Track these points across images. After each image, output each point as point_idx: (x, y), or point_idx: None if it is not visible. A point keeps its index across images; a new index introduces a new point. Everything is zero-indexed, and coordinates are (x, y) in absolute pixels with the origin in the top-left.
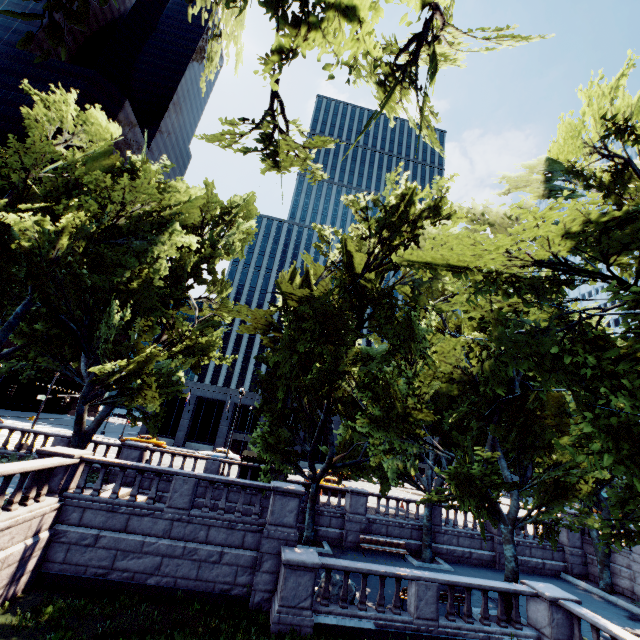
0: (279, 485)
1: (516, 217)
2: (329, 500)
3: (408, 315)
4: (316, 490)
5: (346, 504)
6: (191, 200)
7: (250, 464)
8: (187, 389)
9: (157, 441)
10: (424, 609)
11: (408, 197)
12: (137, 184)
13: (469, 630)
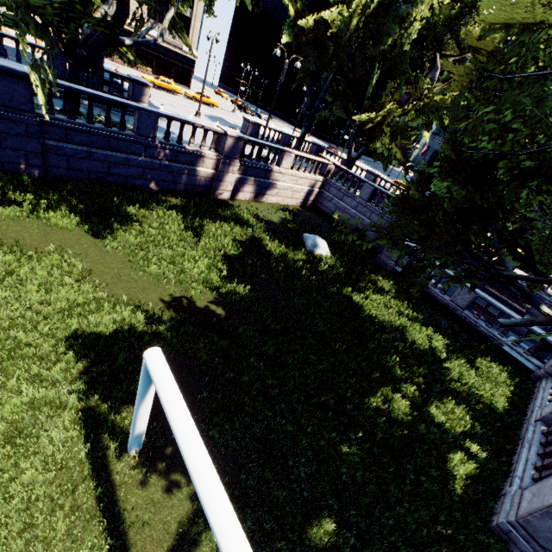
0: None
1: None
2: None
3: None
4: None
5: None
6: None
7: None
8: None
9: None
10: (458, 300)
11: None
12: None
13: (482, 327)
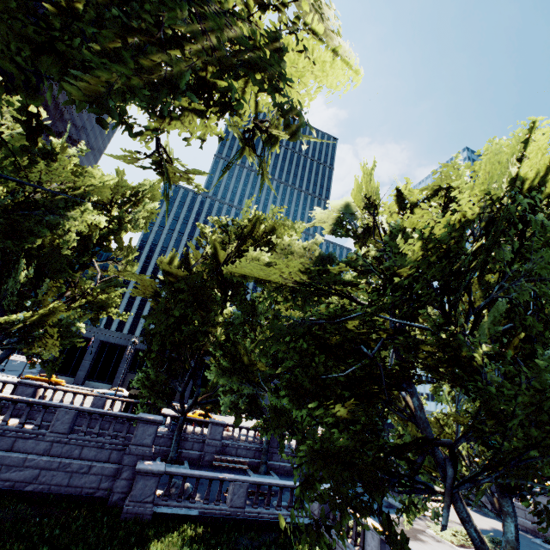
0: (143, 416)
1: (308, 247)
2: (194, 429)
3: (254, 296)
4: (183, 421)
5: (208, 432)
6: (102, 185)
7: (132, 400)
8: (92, 334)
9: (56, 379)
10: (236, 501)
11: (254, 218)
12: (53, 171)
13: (266, 514)
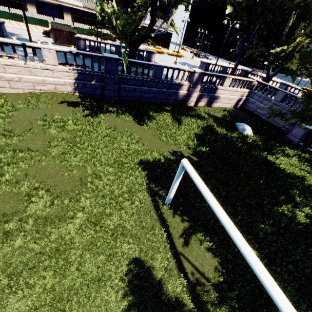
0: None
1: None
2: None
3: None
4: None
5: None
6: None
7: None
8: None
9: None
10: None
11: None
12: None
13: None
